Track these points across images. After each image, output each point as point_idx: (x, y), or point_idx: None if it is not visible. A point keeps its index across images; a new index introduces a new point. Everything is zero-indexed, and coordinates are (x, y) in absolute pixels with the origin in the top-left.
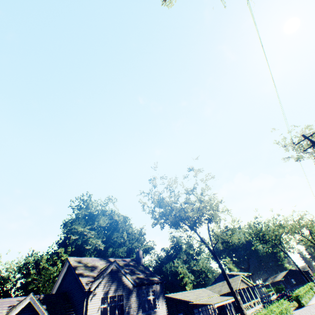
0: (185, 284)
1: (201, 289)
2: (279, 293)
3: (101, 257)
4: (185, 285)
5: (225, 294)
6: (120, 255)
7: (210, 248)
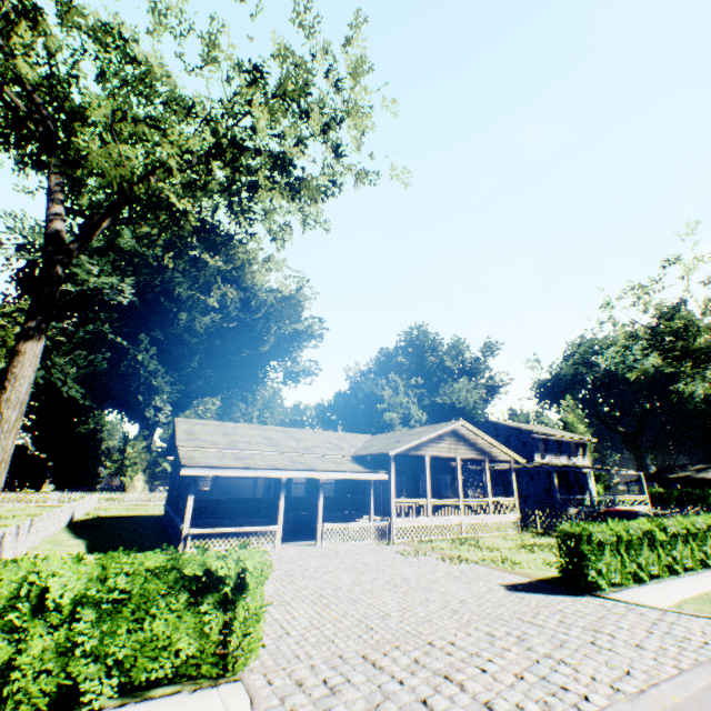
0: (386, 425)
1: (344, 435)
2: (667, 505)
3: (158, 328)
4: (386, 427)
5: (366, 458)
6: (199, 330)
7: (50, 229)
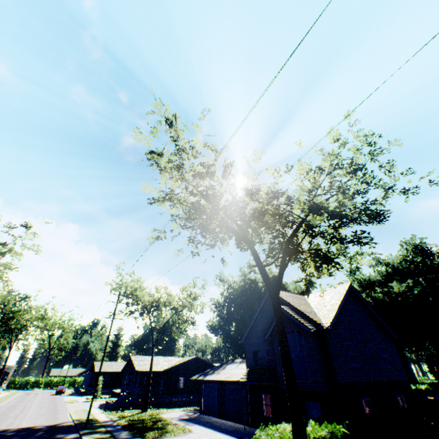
0: None
1: None
2: None
3: None
4: None
5: None
6: None
7: None
